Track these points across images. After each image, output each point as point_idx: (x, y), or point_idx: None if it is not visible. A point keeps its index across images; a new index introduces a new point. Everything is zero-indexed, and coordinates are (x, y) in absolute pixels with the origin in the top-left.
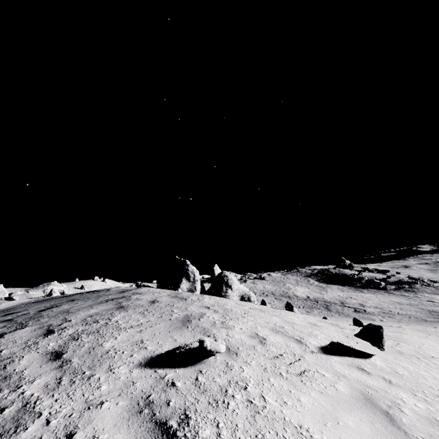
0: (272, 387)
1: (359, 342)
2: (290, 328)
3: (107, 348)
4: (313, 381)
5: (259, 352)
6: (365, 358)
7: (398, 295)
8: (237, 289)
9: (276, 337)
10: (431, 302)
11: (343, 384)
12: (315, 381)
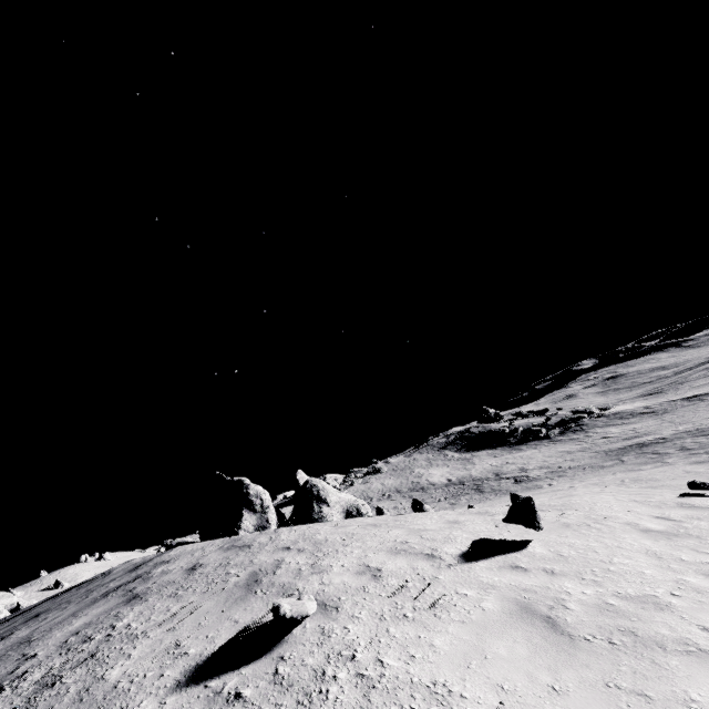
0: (393, 641)
1: (515, 528)
2: (417, 540)
3: (114, 680)
4: (451, 609)
5: (372, 594)
6: (521, 549)
7: (566, 442)
8: (337, 502)
9: (396, 562)
10: (606, 439)
11: (492, 598)
12: (454, 608)
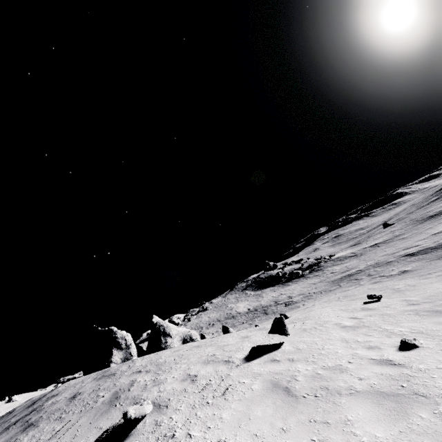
0: (198, 420)
1: (278, 336)
2: (221, 353)
3: None
4: (234, 393)
5: (189, 392)
6: (278, 349)
7: (312, 277)
8: (177, 334)
9: (207, 369)
10: (333, 273)
11: (258, 382)
12: (236, 392)
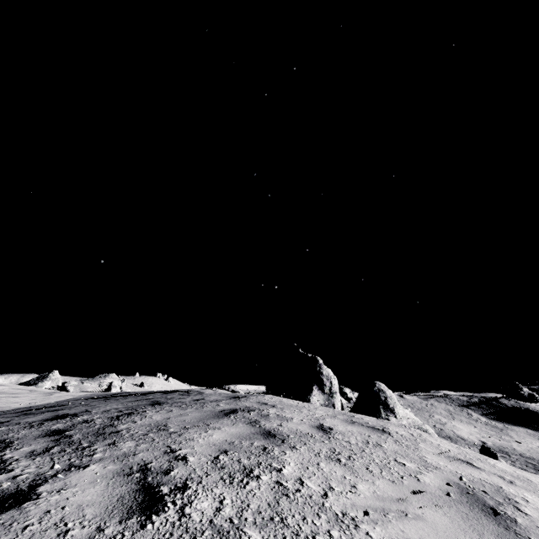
0: None
1: None
2: None
3: None
4: None
5: None
6: None
7: None
8: (404, 417)
9: None
10: None
11: None
12: None
